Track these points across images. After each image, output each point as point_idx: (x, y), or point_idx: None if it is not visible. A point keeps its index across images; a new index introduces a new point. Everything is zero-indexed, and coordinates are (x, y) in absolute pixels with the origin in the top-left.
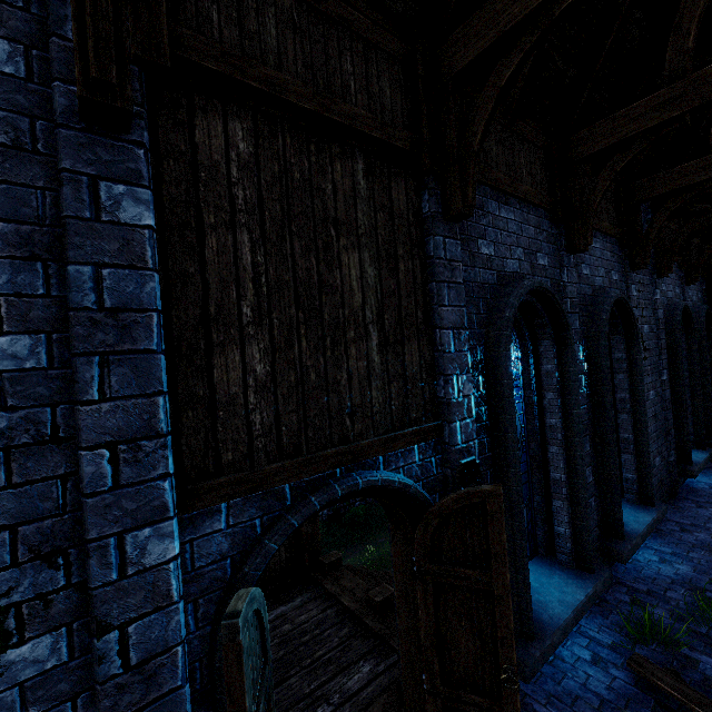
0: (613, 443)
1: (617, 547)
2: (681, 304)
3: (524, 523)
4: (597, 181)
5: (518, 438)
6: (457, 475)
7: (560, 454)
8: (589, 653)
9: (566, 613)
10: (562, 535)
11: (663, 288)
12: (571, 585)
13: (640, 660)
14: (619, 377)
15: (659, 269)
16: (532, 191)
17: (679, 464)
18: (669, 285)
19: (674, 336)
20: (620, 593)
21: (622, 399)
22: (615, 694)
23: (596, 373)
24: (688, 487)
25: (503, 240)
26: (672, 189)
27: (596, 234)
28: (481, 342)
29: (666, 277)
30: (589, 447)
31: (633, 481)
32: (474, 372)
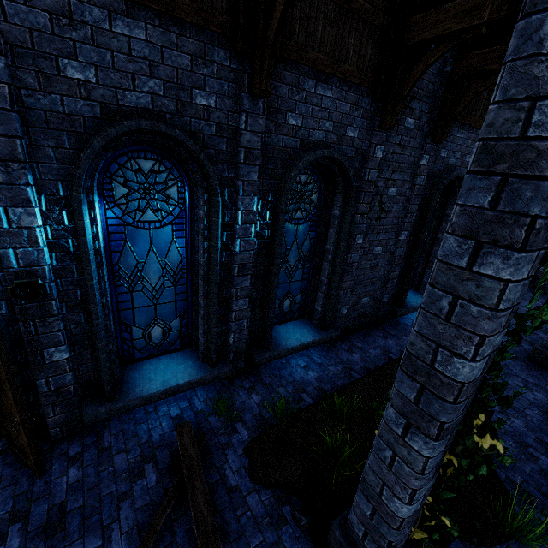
0: (274, 284)
1: (257, 355)
2: (454, 173)
3: (101, 333)
4: (276, 4)
5: (176, 267)
6: (9, 291)
7: (201, 286)
8: (178, 412)
9: (157, 390)
10: (200, 341)
11: (443, 154)
12: (186, 373)
13: (185, 426)
14: (330, 231)
15: (435, 133)
16: (184, 3)
17: (394, 305)
18: (455, 152)
19: (430, 203)
20: (248, 381)
21: (328, 250)
22: (161, 439)
23: (275, 225)
24: (396, 321)
25: (118, 65)
26: (435, 35)
27: (330, 79)
28: (65, 178)
29: (455, 143)
30: (249, 284)
31: (318, 312)
32: (52, 206)
